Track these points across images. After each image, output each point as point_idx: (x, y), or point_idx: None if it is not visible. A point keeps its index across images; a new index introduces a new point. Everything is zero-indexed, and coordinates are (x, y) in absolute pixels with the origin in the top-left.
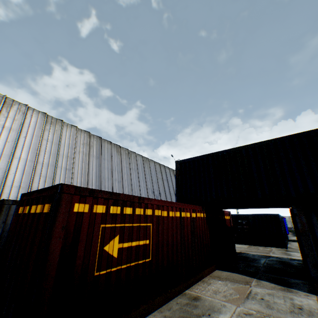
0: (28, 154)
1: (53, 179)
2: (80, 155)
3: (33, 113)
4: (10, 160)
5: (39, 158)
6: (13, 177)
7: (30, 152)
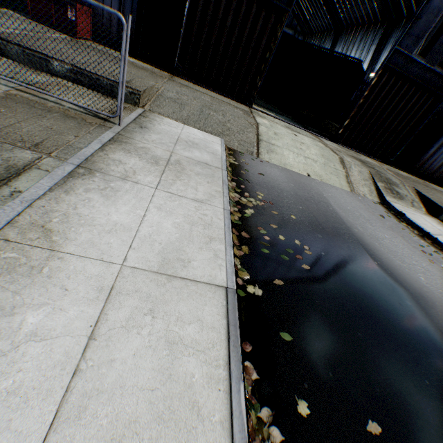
0: None
1: None
2: None
3: None
4: None
5: None
6: None
7: None
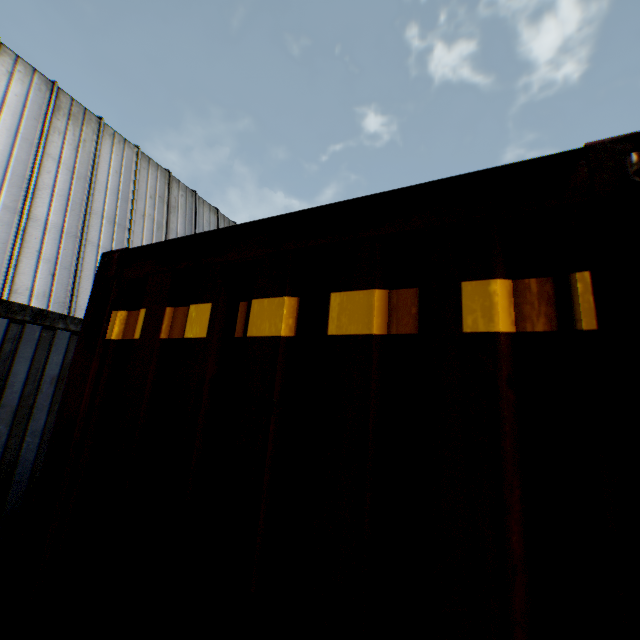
0: None
1: (75, 273)
2: (145, 223)
3: (13, 68)
4: None
5: (33, 207)
6: None
7: (5, 181)
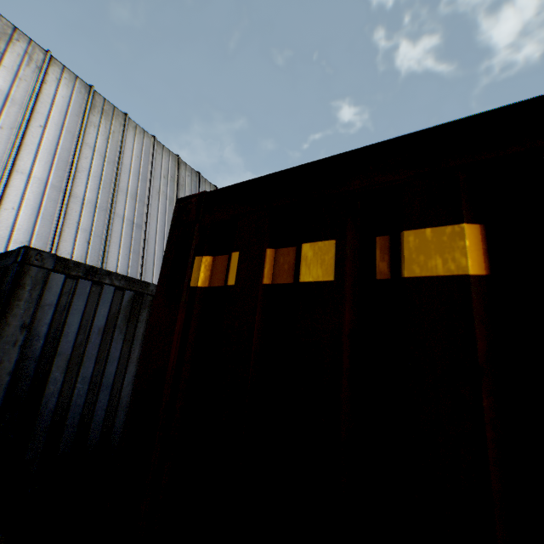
0: (48, 170)
1: (105, 241)
2: (160, 199)
3: (61, 76)
4: (6, 173)
5: (74, 186)
6: (12, 218)
7: (53, 166)
